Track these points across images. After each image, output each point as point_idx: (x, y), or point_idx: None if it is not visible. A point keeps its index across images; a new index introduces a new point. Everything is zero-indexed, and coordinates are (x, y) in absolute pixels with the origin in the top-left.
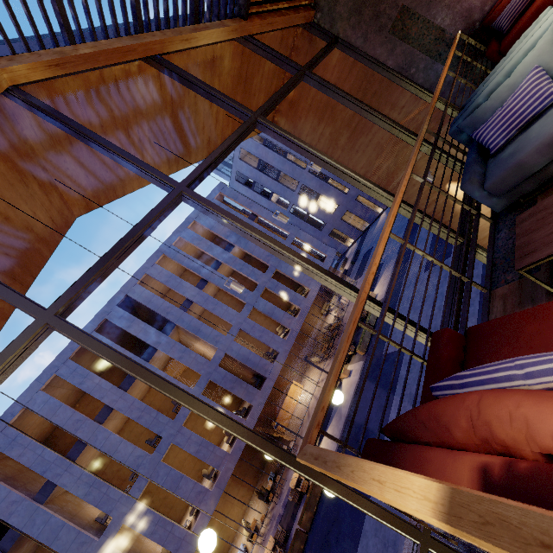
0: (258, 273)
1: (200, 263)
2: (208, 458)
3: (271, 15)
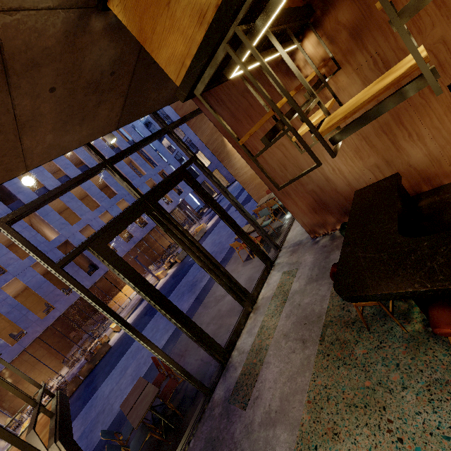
0: (121, 186)
1: (68, 162)
2: (18, 319)
3: None
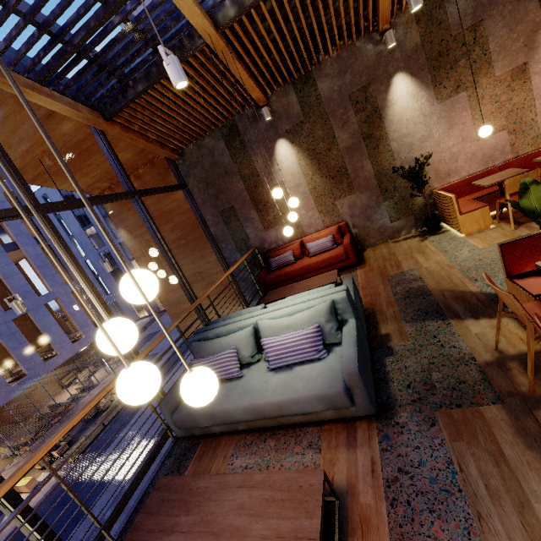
0: None
1: None
2: None
3: (137, 133)
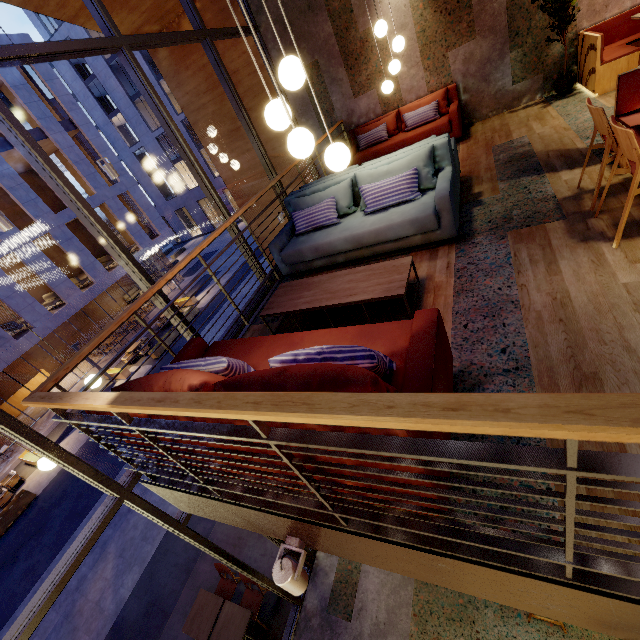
0: (44, 208)
1: None
2: None
3: None
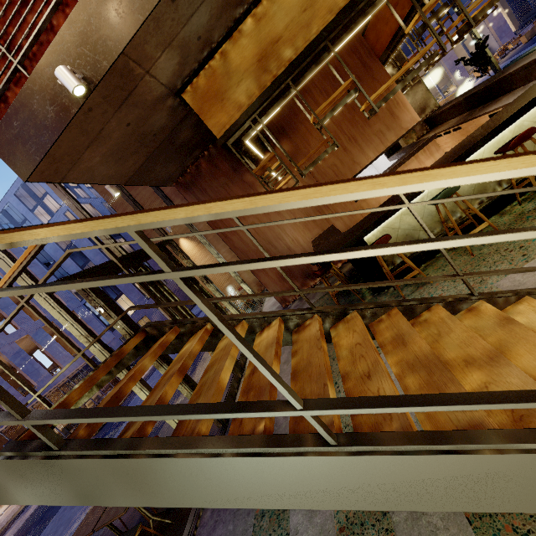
0: None
1: None
2: None
3: None
